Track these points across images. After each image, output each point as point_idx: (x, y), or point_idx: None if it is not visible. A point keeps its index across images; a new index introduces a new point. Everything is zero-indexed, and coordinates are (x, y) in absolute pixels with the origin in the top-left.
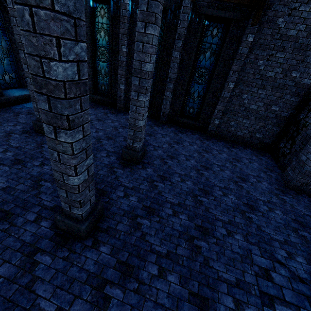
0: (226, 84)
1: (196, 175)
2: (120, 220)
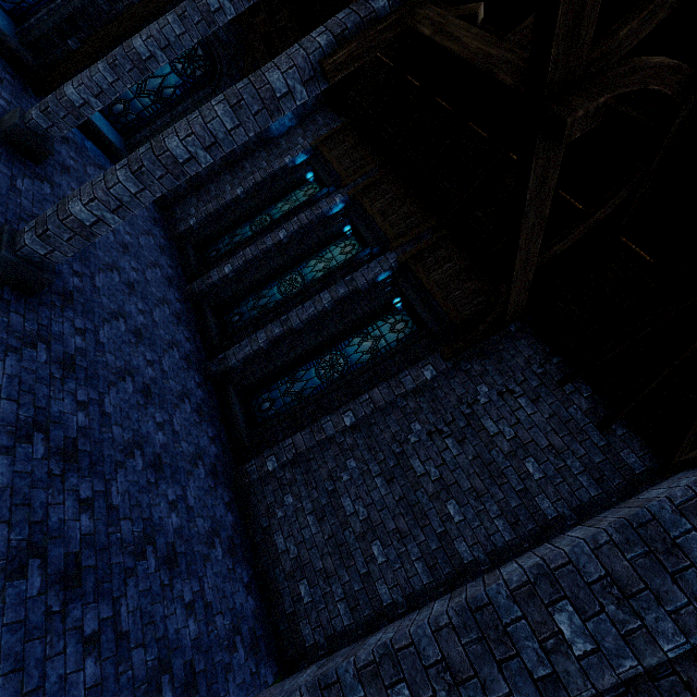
0: (344, 407)
1: (7, 416)
2: None
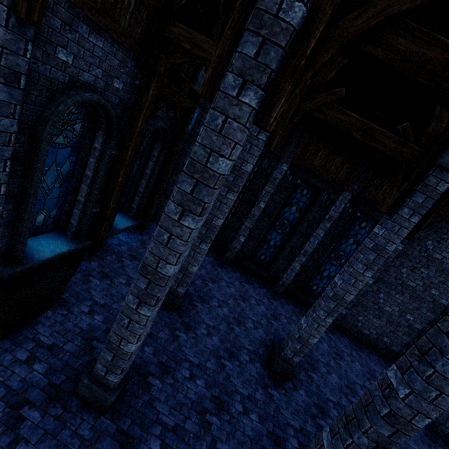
0: None
1: (348, 405)
2: None
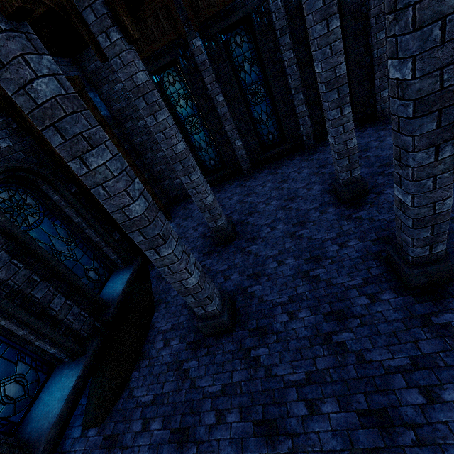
0: (373, 39)
1: None
2: (453, 245)
